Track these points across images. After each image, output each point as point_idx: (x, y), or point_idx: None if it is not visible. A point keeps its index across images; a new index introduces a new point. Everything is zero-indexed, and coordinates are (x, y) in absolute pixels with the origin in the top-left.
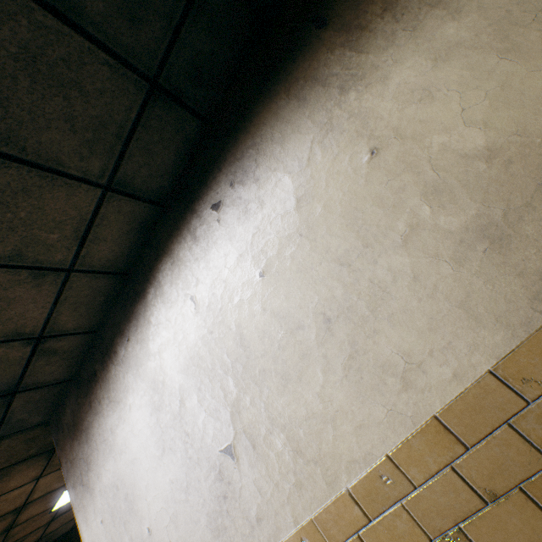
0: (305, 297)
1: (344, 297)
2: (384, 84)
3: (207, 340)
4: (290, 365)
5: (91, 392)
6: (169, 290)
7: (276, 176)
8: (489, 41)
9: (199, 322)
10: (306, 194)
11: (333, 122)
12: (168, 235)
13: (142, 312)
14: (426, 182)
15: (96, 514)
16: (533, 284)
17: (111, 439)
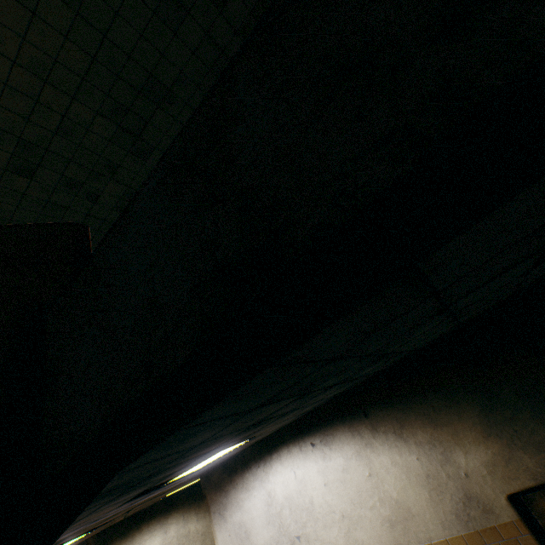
0: (338, 503)
1: (350, 512)
2: (378, 455)
3: (298, 492)
4: (328, 522)
5: (232, 476)
6: (284, 461)
7: (338, 454)
8: (405, 470)
9: (296, 483)
10: (346, 469)
11: (360, 453)
12: (288, 438)
13: (269, 460)
14: (380, 496)
15: (227, 530)
16: (395, 541)
17: (241, 503)
